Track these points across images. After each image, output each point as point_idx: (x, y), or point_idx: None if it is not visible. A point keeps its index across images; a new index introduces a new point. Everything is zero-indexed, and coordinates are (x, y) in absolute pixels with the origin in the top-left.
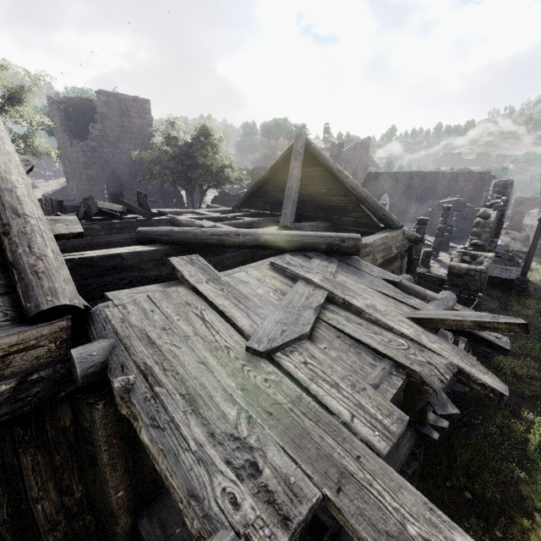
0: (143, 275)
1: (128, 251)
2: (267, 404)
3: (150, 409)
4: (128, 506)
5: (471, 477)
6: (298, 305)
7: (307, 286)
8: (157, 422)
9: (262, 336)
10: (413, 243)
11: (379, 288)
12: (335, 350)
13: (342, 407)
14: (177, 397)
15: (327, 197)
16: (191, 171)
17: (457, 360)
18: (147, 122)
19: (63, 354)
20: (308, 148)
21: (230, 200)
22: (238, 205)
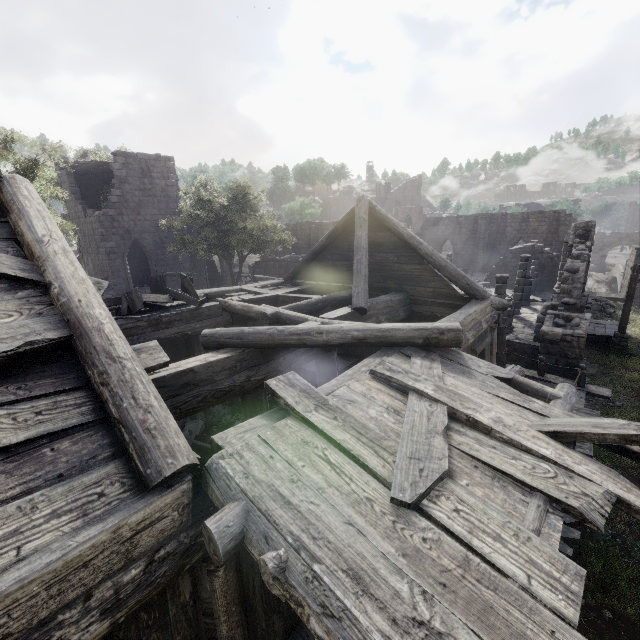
0: (217, 388)
1: (201, 363)
2: (436, 572)
3: (316, 593)
4: None
5: (606, 590)
6: (423, 430)
7: (421, 400)
8: (330, 610)
9: (402, 480)
10: (500, 310)
11: (495, 391)
12: (479, 486)
13: (515, 567)
14: (340, 575)
15: (398, 265)
16: (229, 237)
17: (612, 486)
18: (172, 183)
19: (185, 521)
20: (371, 212)
21: (275, 266)
22: (291, 277)
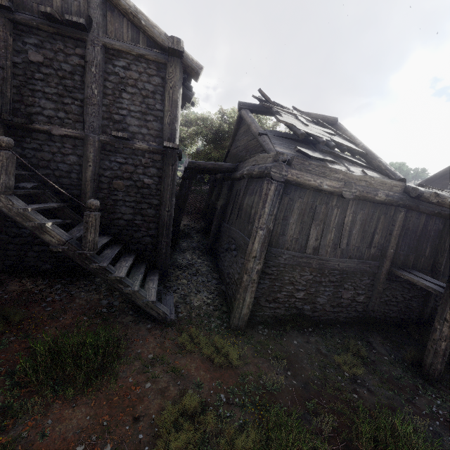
0: None
1: None
2: None
3: None
4: (391, 259)
5: None
6: None
7: None
8: None
9: None
10: None
11: None
12: None
13: None
14: None
15: None
16: None
17: None
18: None
19: (401, 192)
20: None
21: None
22: None
